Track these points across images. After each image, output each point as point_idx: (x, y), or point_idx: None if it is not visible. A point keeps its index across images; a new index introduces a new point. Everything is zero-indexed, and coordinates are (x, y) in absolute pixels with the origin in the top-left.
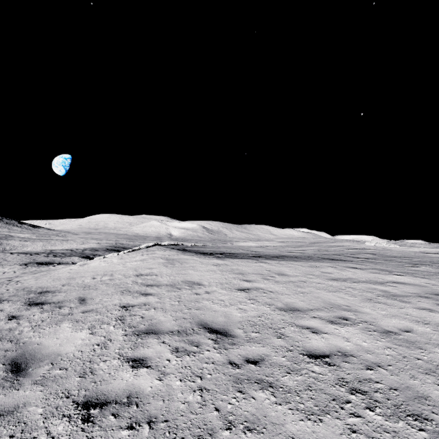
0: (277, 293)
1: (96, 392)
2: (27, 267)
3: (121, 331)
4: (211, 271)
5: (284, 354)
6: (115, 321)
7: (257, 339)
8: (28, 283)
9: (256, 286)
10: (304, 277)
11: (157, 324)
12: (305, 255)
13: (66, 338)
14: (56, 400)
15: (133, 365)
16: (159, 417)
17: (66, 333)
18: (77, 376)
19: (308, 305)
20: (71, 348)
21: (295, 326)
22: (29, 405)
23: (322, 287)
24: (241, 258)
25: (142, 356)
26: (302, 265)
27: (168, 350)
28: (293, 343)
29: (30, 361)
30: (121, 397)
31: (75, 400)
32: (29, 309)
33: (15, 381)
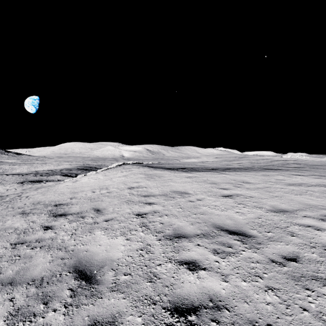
0: (256, 197)
1: (176, 296)
2: (23, 184)
3: (153, 236)
4: (188, 182)
5: (311, 251)
6: (140, 227)
7: (275, 238)
8: (38, 198)
9: (234, 193)
10: (266, 184)
11: (179, 228)
12: (247, 167)
13: (107, 245)
14: (146, 307)
15: (189, 268)
16: (258, 321)
17: (104, 239)
18: (146, 281)
19: (290, 206)
20: (119, 253)
21: (297, 225)
22: (125, 314)
23: (286, 191)
24: (203, 171)
25: (190, 259)
26: (255, 174)
27: (209, 252)
28: (309, 240)
29: (91, 268)
30: (205, 301)
31: (163, 306)
32: (57, 220)
33: (92, 288)
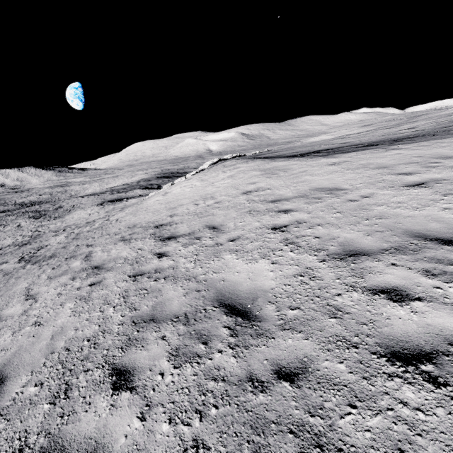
0: None
1: (386, 338)
2: (104, 206)
3: (311, 257)
4: (336, 172)
5: None
6: (285, 246)
7: None
8: (131, 220)
9: (429, 178)
10: None
11: (349, 243)
12: (433, 131)
13: (248, 271)
14: (344, 351)
15: (391, 299)
16: None
17: (241, 265)
18: (328, 317)
19: None
20: (269, 282)
21: None
22: (317, 360)
23: None
24: (354, 151)
25: (387, 285)
26: None
27: (417, 275)
28: None
29: (241, 302)
30: (440, 345)
31: (371, 351)
32: (167, 245)
33: (254, 326)
